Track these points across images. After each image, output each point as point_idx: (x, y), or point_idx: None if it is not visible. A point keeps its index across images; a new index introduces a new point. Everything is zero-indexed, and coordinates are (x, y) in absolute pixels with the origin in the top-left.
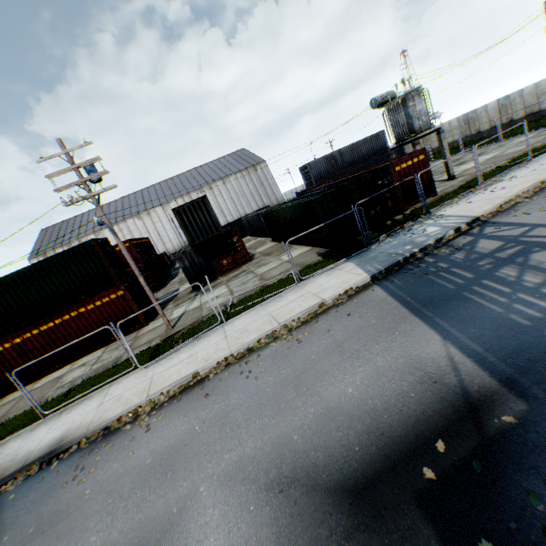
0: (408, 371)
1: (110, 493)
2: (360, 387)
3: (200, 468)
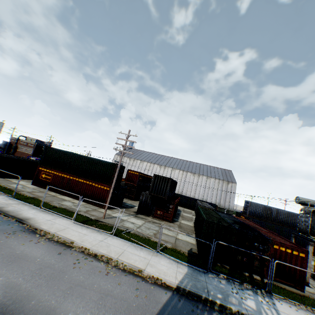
0: None
1: (1, 248)
2: None
3: (13, 272)
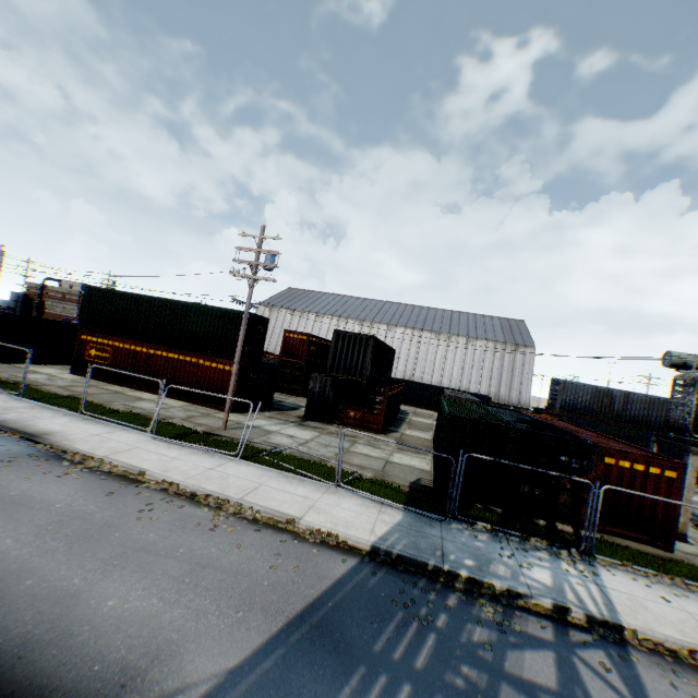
0: (150, 648)
1: None
2: (117, 609)
3: None
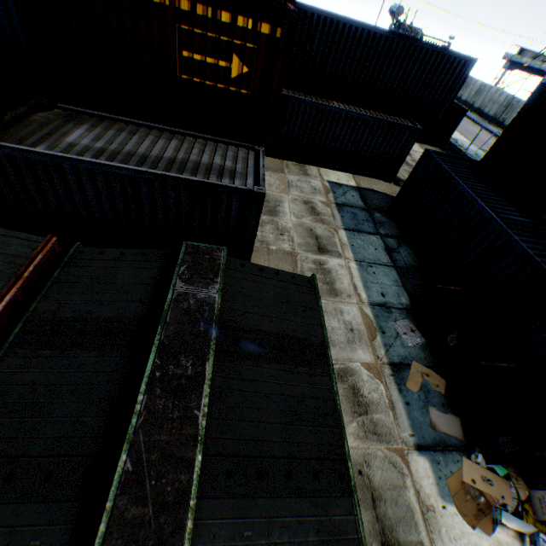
0: None
1: None
2: None
3: None
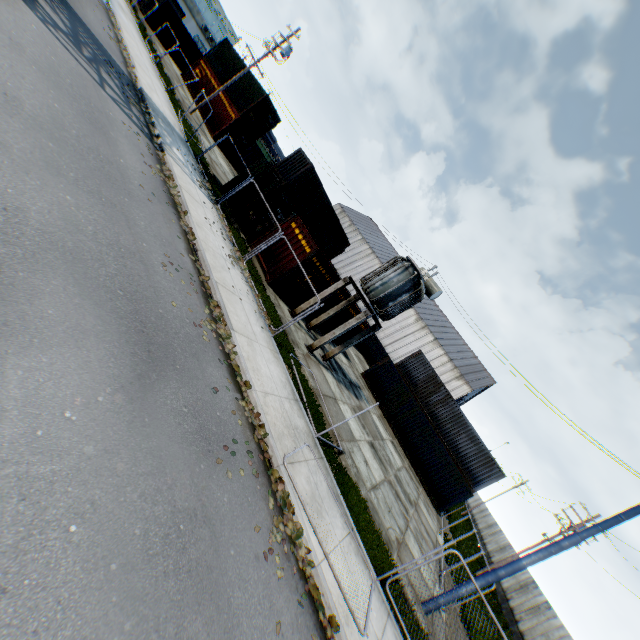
0: None
1: None
2: None
3: None
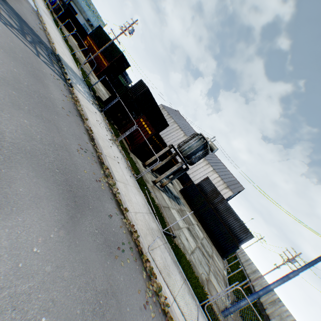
0: None
1: None
2: None
3: None
